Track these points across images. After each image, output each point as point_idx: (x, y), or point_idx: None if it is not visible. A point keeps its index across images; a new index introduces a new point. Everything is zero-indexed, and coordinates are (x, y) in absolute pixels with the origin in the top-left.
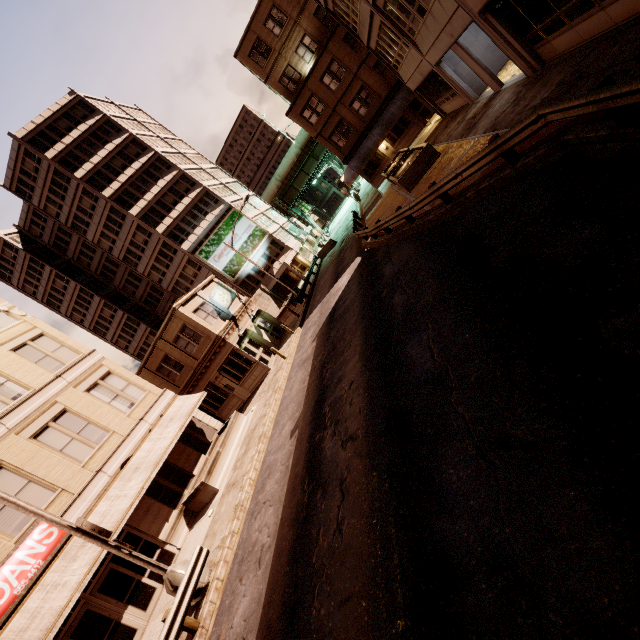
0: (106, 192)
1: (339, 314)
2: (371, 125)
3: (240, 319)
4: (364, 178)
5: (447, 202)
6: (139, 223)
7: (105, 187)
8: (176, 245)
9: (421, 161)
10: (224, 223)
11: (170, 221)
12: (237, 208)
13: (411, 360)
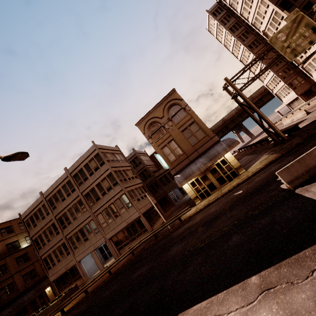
0: None
1: None
2: (5, 306)
3: None
4: None
5: (111, 274)
6: None
7: None
8: None
9: (72, 291)
10: None
11: None
12: None
13: (139, 273)
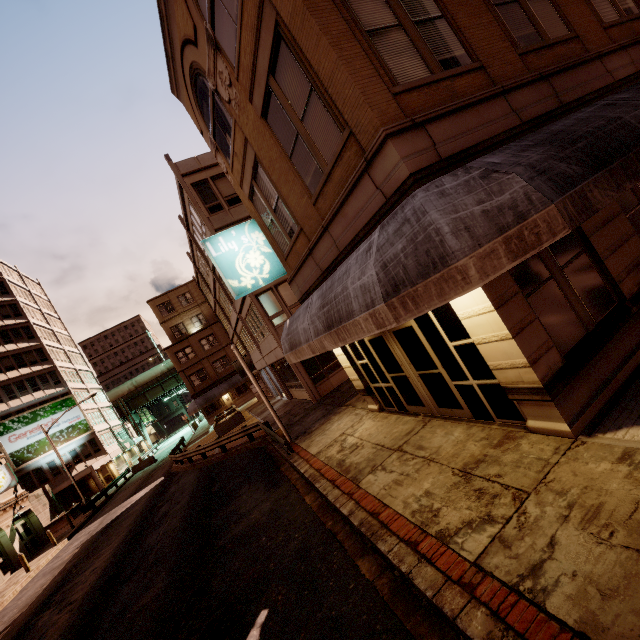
0: None
1: (118, 521)
2: (223, 380)
3: (1, 513)
4: (204, 414)
5: (223, 451)
6: None
7: None
8: None
9: (233, 420)
10: (51, 405)
11: None
12: (76, 395)
13: (145, 542)
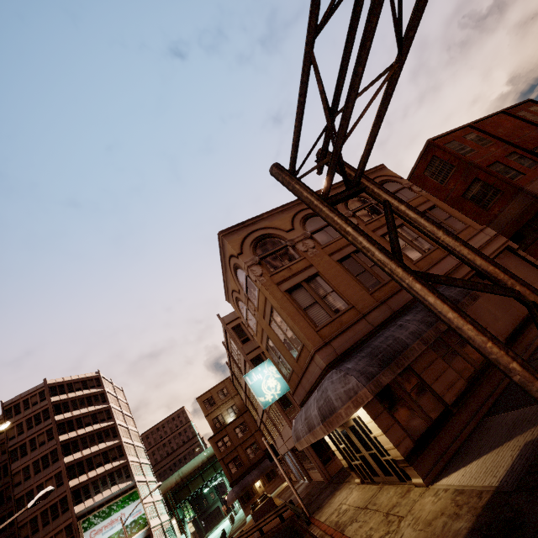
0: (63, 436)
1: None
2: (254, 466)
3: None
4: (240, 503)
5: (262, 534)
6: (62, 470)
7: (65, 432)
8: (72, 503)
9: (266, 506)
10: (122, 498)
11: (85, 478)
12: (139, 488)
13: None
